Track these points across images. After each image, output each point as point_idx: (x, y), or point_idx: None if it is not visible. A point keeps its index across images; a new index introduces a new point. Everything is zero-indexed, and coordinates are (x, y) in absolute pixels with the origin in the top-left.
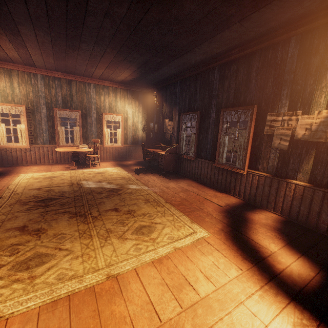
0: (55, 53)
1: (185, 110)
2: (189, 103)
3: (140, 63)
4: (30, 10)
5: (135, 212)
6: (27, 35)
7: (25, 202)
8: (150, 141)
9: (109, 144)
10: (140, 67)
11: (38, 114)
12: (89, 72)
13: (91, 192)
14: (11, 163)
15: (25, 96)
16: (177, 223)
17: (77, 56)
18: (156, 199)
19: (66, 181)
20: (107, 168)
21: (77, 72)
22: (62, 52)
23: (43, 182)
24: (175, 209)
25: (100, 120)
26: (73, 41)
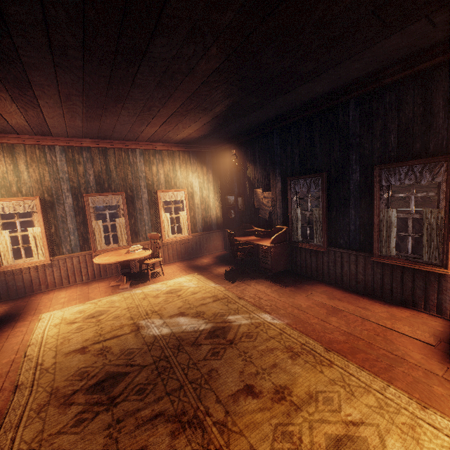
0: (87, 110)
1: (295, 173)
2: (302, 162)
3: (220, 110)
4: (53, 37)
5: (292, 394)
6: (44, 86)
7: (67, 395)
8: (231, 223)
9: (170, 236)
10: (219, 116)
11: (60, 207)
12: (135, 133)
13: (179, 344)
14: (22, 291)
15: (39, 182)
16: (397, 417)
17: (121, 110)
18: (303, 343)
19: (125, 321)
20: (179, 279)
21: (116, 135)
22: (99, 106)
23: (86, 329)
24: (357, 368)
25: (154, 202)
26: (120, 86)
